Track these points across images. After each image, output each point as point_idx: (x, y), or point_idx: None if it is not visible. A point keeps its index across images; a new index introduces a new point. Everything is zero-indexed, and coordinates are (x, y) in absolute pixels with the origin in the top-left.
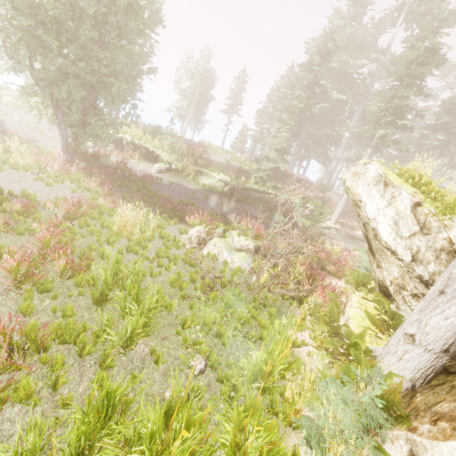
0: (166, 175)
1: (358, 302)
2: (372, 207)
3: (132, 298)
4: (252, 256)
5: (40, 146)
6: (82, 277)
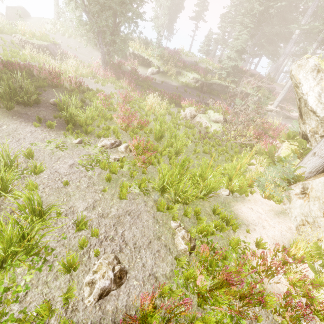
0: (156, 76)
1: (287, 146)
2: (307, 86)
3: (172, 137)
4: (222, 124)
5: (82, 60)
6: (147, 129)
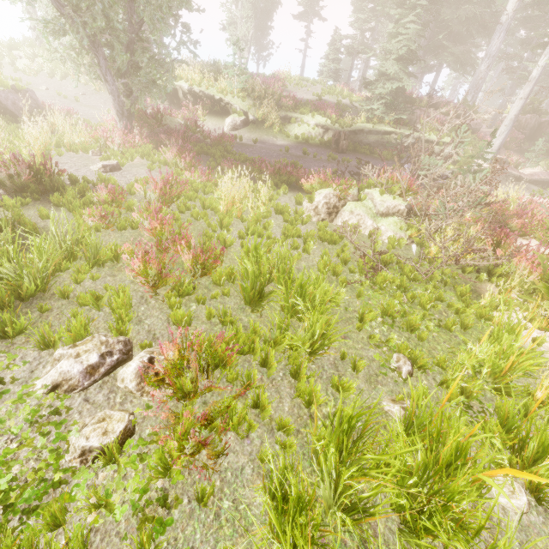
0: (243, 132)
1: None
2: None
3: (294, 292)
4: (407, 221)
5: (84, 118)
6: (220, 272)
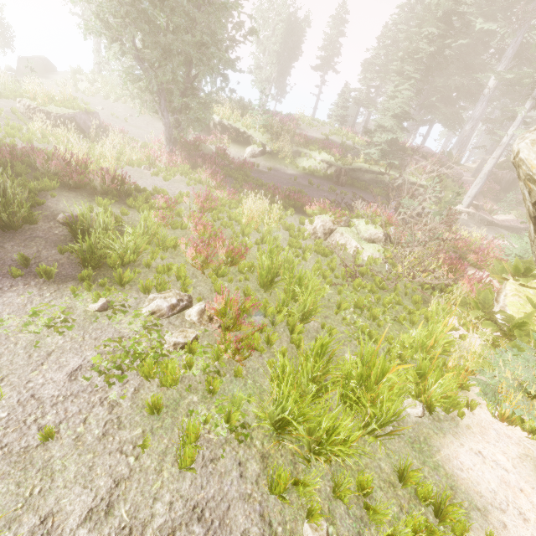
0: (260, 160)
1: (515, 290)
2: None
3: (294, 282)
4: (384, 246)
5: (133, 137)
6: (244, 264)
